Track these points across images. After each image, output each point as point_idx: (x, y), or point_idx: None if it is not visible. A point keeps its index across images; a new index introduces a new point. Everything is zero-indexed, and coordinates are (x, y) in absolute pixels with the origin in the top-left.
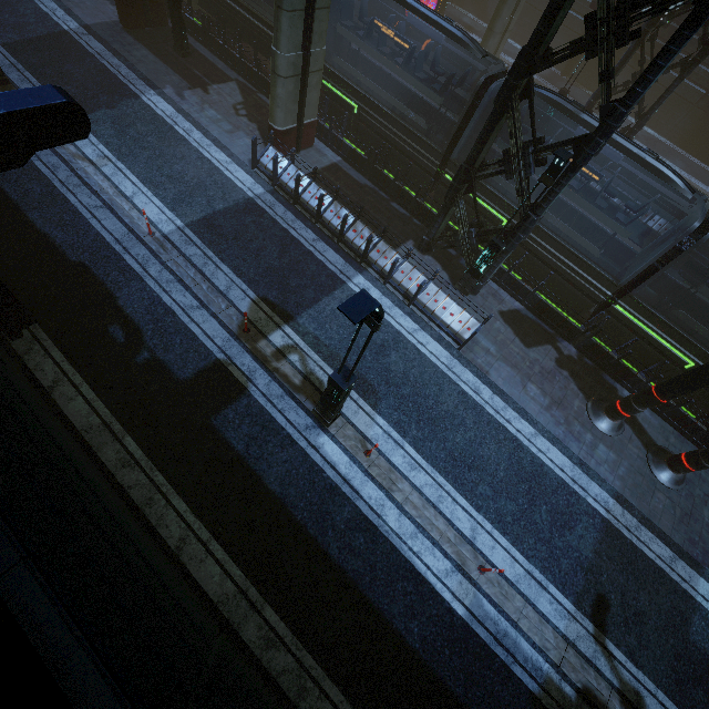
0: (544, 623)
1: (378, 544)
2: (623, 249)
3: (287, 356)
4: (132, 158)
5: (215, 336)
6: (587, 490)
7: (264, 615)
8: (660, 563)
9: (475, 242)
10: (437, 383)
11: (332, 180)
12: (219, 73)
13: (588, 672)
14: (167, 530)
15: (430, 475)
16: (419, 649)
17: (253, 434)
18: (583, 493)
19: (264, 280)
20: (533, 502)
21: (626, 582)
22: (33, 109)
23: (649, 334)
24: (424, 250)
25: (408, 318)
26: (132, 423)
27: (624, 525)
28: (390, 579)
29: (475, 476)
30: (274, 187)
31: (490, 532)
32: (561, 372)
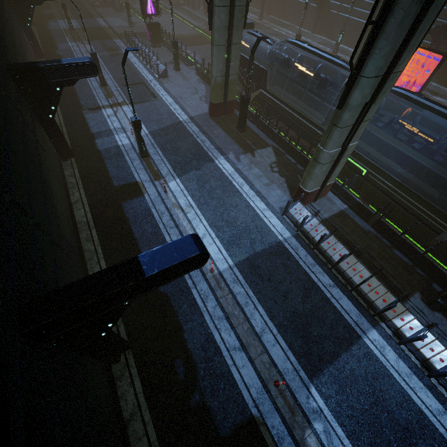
0: None
1: None
2: None
3: (312, 422)
4: (205, 206)
5: (250, 385)
6: None
7: None
8: None
9: None
10: None
11: (341, 225)
12: (262, 141)
13: None
14: None
15: None
16: None
17: None
18: None
19: (290, 326)
20: None
21: None
22: (176, 264)
23: None
24: (435, 308)
25: (429, 393)
26: None
27: None
28: None
29: None
30: (297, 232)
31: None
32: None
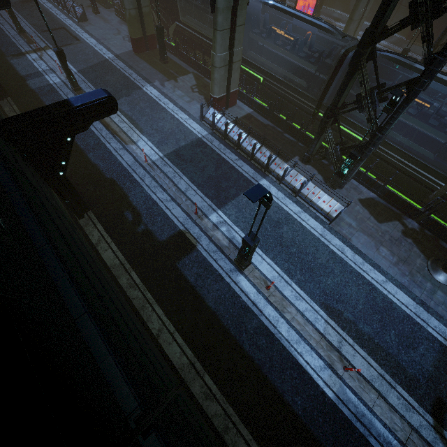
0: (393, 411)
1: (274, 345)
2: None
3: (219, 228)
4: (137, 122)
5: (179, 216)
6: (427, 322)
7: (204, 379)
8: None
9: (340, 154)
10: (314, 246)
11: (247, 123)
12: (183, 70)
13: None
14: (152, 324)
15: (309, 304)
16: (301, 415)
17: (199, 273)
18: (424, 324)
19: (206, 184)
20: (384, 327)
21: None
22: (93, 101)
23: None
24: (306, 162)
25: (295, 204)
26: (135, 264)
27: None
28: (282, 368)
29: (341, 307)
30: (213, 131)
31: (351, 344)
32: (406, 240)
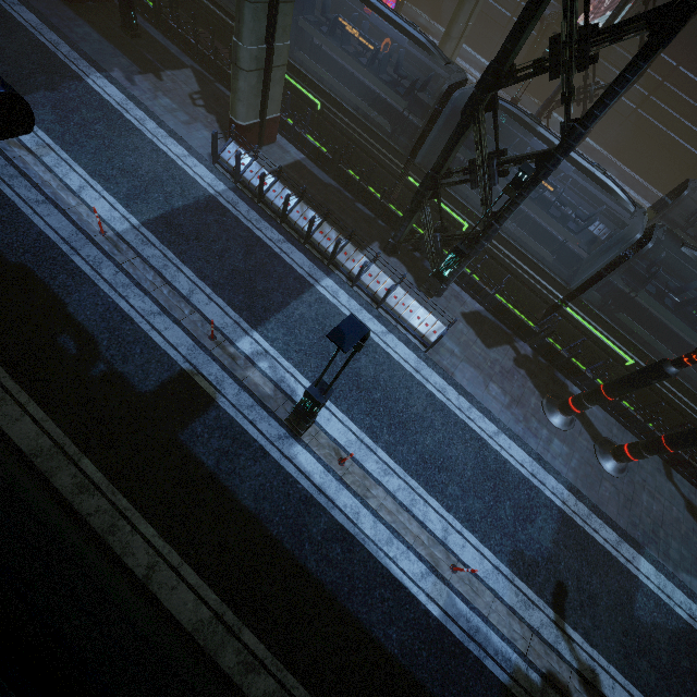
0: (511, 615)
1: (355, 553)
2: (571, 254)
3: (256, 363)
4: (77, 148)
5: (179, 344)
6: (545, 483)
7: (242, 638)
8: (608, 547)
9: (440, 246)
10: (406, 387)
11: (297, 178)
12: (173, 58)
13: (551, 657)
14: (134, 558)
15: (403, 479)
16: (398, 655)
17: (223, 448)
18: (541, 487)
19: (229, 284)
20: (498, 498)
21: (580, 567)
22: None
23: (595, 334)
24: (390, 253)
25: (376, 321)
26: (89, 444)
27: (577, 514)
28: (368, 588)
29: (445, 477)
30: (236, 184)
31: (460, 531)
32: (518, 371)
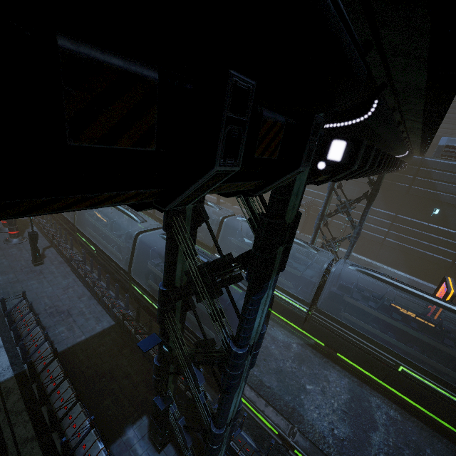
0: None
1: None
2: None
3: None
4: None
5: None
6: None
7: None
8: None
9: None
10: None
11: None
12: None
13: None
14: None
15: None
16: None
17: None
18: None
19: None
20: None
21: None
22: None
23: None
24: None
25: None
26: None
27: None
28: None
29: None
30: None
31: None
32: None
